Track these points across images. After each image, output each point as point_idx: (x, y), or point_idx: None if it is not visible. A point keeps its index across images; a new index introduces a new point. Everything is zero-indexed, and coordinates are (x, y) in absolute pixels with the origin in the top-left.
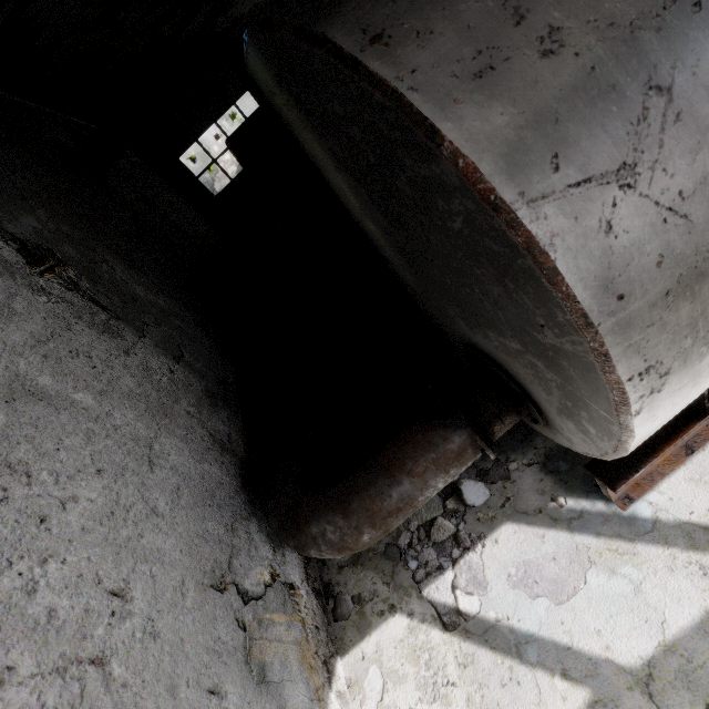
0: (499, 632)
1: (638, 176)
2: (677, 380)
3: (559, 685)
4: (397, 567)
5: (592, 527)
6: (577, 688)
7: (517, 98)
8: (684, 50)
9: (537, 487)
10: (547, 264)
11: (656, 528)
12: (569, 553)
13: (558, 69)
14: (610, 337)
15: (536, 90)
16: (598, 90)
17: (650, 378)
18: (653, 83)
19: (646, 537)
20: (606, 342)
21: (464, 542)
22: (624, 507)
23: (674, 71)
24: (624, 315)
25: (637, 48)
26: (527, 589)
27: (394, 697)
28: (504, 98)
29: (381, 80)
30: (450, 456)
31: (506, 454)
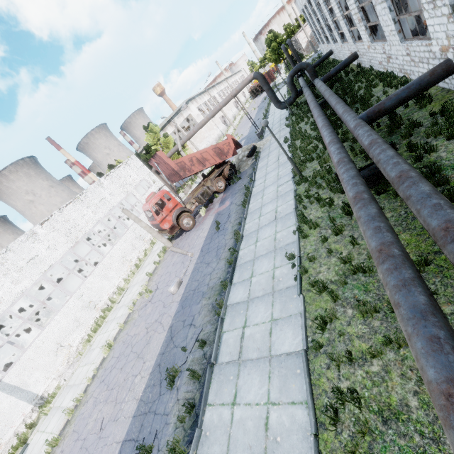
0: None
1: None
2: None
3: None
4: None
5: None
6: None
7: None
8: None
9: None
10: None
11: None
12: None
13: None
14: None
15: None
16: None
17: None
18: None
19: None
20: None
21: None
22: None
23: None
24: None
25: None
26: None
27: None
28: None
29: None
30: None
31: None
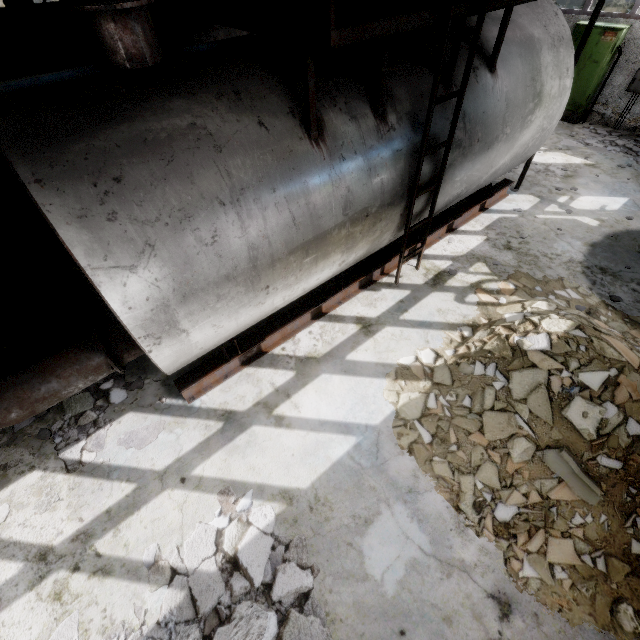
0: (102, 468)
1: (139, 270)
2: (169, 341)
3: (124, 485)
4: (45, 443)
5: (172, 412)
6: (132, 484)
7: (94, 231)
8: (161, 236)
9: (155, 393)
10: (99, 291)
11: (198, 411)
12: (156, 425)
13: (113, 227)
14: (127, 321)
15: (102, 231)
16: (127, 239)
17: (151, 338)
18: (148, 243)
19: (192, 415)
20: (125, 323)
21: (100, 424)
22: (189, 402)
23: (156, 241)
24: (132, 314)
25: (144, 230)
26: (127, 445)
27: (16, 517)
28: (89, 229)
29: (36, 201)
30: (90, 369)
31: (147, 374)
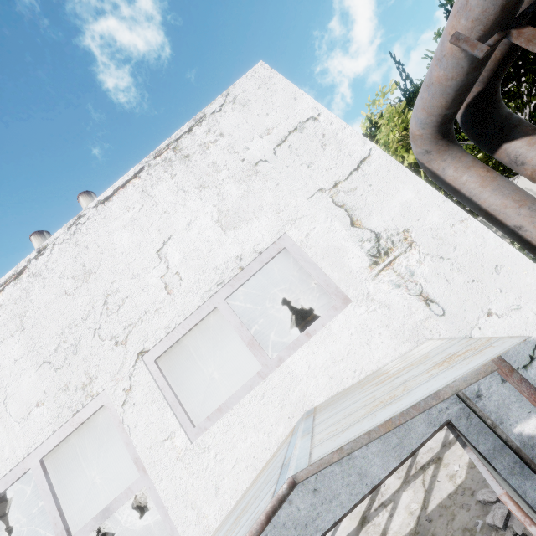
0: None
1: None
2: None
3: None
4: None
5: None
6: None
7: None
8: None
9: None
10: None
11: None
12: None
13: None
14: None
15: None
16: None
17: None
18: None
19: None
20: None
21: None
22: None
23: None
24: None
25: None
26: None
27: None
28: None
29: None
30: None
31: None
